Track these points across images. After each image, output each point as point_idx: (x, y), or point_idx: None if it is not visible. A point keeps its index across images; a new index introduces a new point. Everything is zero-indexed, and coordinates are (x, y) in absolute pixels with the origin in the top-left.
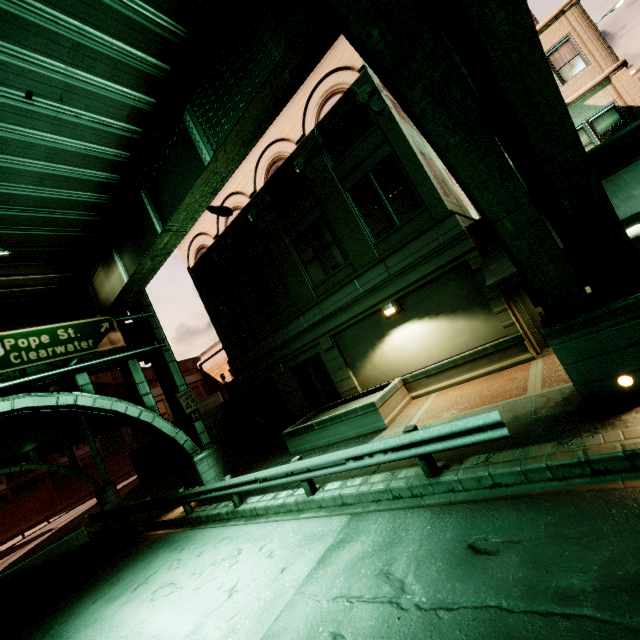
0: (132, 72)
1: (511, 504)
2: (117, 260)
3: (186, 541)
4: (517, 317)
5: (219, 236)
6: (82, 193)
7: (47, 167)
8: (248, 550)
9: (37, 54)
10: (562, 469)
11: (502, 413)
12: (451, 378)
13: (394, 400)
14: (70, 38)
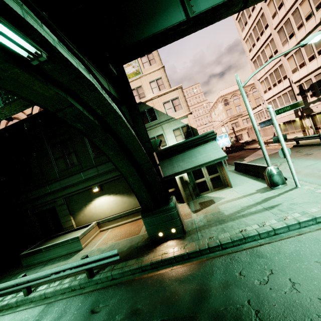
0: None
1: (113, 288)
2: None
3: None
4: None
5: None
6: None
7: None
8: None
9: None
10: (134, 270)
11: (128, 243)
12: (118, 222)
13: (90, 233)
14: None
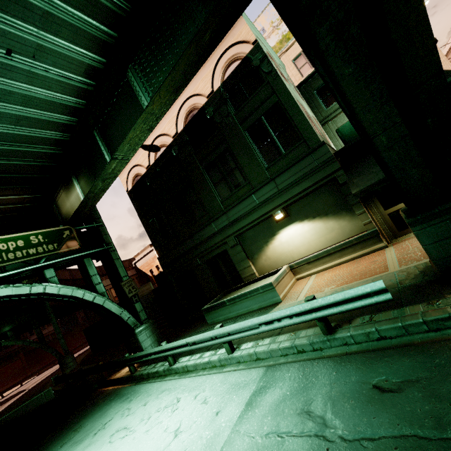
0: (88, 37)
1: (400, 351)
2: (75, 183)
3: (133, 394)
4: (372, 217)
5: (150, 166)
6: (49, 132)
7: (22, 110)
8: (185, 398)
9: (15, 19)
10: (436, 323)
11: None
12: (325, 263)
13: (285, 281)
14: (41, 7)
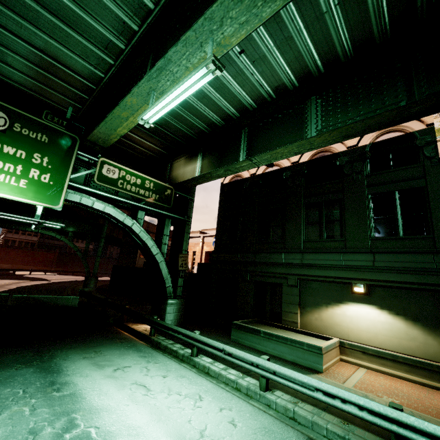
0: (302, 64)
1: None
2: (198, 159)
3: (151, 356)
4: None
5: (255, 175)
6: (214, 114)
7: (212, 92)
8: (209, 402)
9: (266, 33)
10: None
11: None
12: (384, 366)
13: (331, 354)
14: (290, 32)
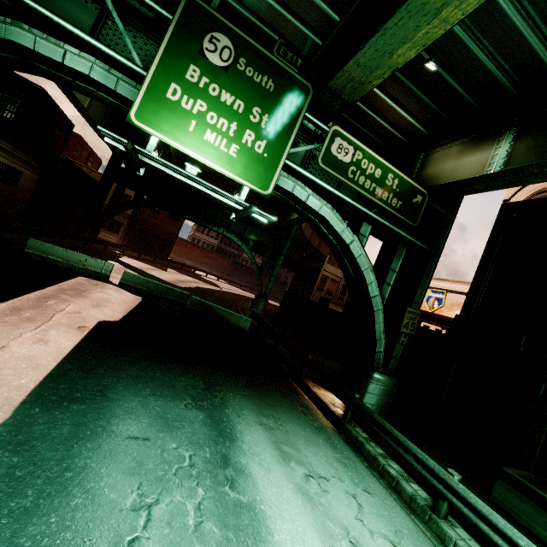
0: None
1: None
2: (502, 140)
3: (354, 469)
4: None
5: None
6: None
7: None
8: None
9: None
10: None
11: None
12: None
13: None
14: None
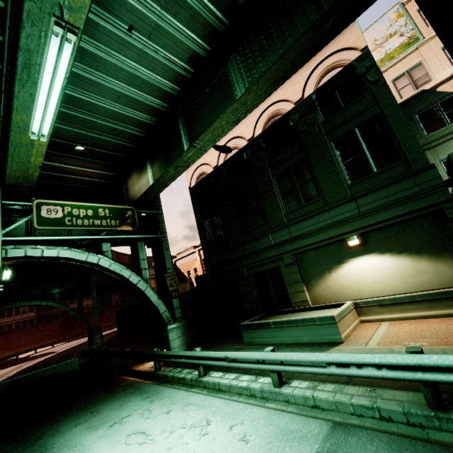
0: (202, 22)
1: None
2: (148, 168)
3: (155, 394)
4: None
5: (217, 167)
6: (140, 113)
7: (125, 88)
8: (217, 424)
9: None
10: None
11: None
12: (405, 312)
13: (348, 319)
14: None
